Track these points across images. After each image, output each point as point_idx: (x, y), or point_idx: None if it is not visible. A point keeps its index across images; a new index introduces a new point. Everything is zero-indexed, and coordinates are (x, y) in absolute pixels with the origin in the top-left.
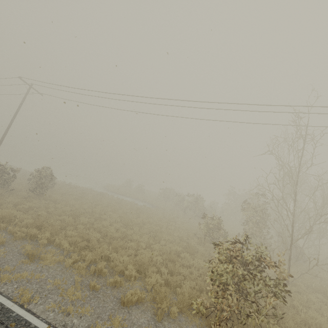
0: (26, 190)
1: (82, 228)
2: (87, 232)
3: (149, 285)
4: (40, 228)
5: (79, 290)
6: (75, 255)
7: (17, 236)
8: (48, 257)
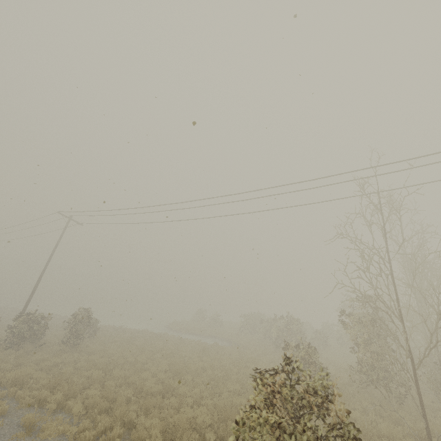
0: (59, 342)
1: (112, 385)
2: (117, 389)
3: None
4: (57, 390)
5: None
6: (84, 422)
7: (24, 403)
8: (50, 427)
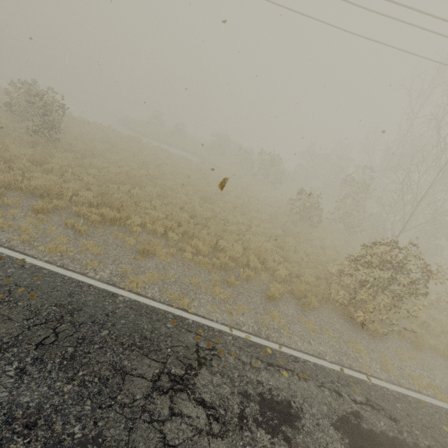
0: (25, 130)
1: (159, 205)
2: (170, 210)
3: (278, 276)
4: (109, 205)
5: (219, 287)
6: (190, 248)
7: (94, 221)
8: (159, 250)
